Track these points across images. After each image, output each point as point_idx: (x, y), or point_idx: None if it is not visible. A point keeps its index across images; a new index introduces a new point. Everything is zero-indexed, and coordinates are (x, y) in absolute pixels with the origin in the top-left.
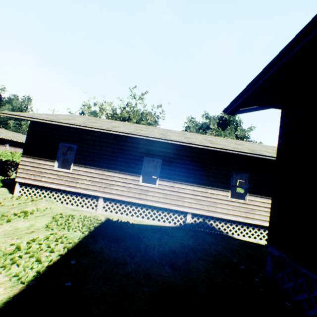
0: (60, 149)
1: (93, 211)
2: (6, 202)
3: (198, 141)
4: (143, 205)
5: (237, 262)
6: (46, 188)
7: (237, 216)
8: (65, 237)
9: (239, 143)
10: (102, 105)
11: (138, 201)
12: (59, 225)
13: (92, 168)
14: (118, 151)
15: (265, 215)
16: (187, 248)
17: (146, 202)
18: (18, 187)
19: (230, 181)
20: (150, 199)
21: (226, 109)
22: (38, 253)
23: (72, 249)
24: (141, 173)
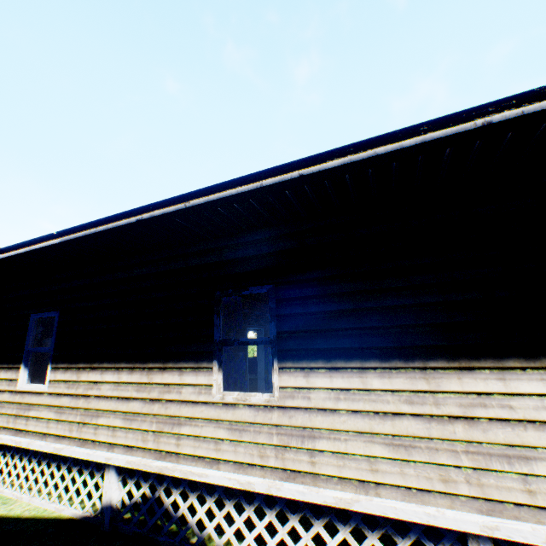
0: None
1: None
2: None
3: None
4: (24, 448)
5: None
6: None
7: (251, 467)
8: None
9: None
10: None
11: (6, 440)
12: None
13: None
14: None
15: (369, 455)
16: None
17: (19, 441)
18: None
19: (212, 328)
20: (33, 430)
21: None
22: None
23: None
24: (23, 359)
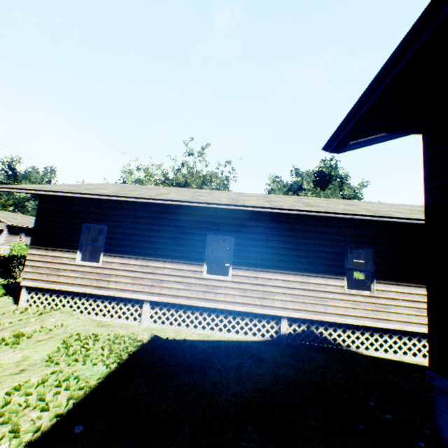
0: (83, 233)
1: (136, 323)
2: (4, 319)
3: (287, 204)
4: (212, 309)
5: (376, 406)
6: (66, 293)
7: (361, 317)
8: (74, 376)
9: (351, 204)
10: (148, 168)
11: (203, 304)
12: (70, 355)
13: (132, 258)
14: (168, 229)
15: (408, 314)
16: (285, 384)
17: (216, 305)
18: (25, 295)
19: (343, 262)
20: (222, 300)
21: (327, 144)
22: (18, 414)
23: (82, 402)
24: (205, 260)
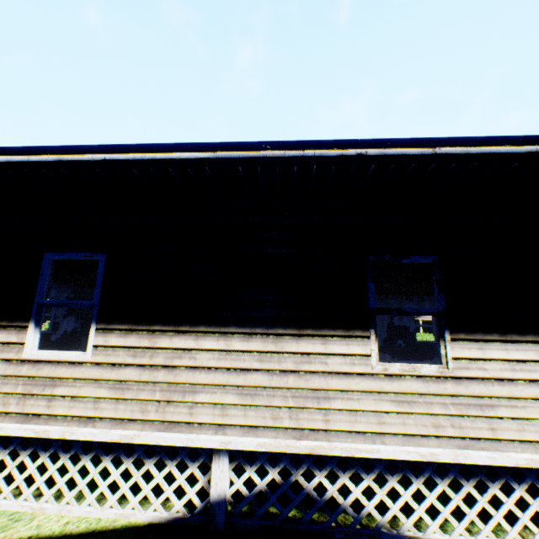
0: None
1: None
2: None
3: None
4: (41, 440)
5: None
6: None
7: (424, 438)
8: None
9: None
10: None
11: (9, 430)
12: None
13: None
14: None
15: None
16: None
17: (42, 430)
18: None
19: (365, 295)
20: (64, 414)
21: None
22: None
23: None
24: (33, 314)
